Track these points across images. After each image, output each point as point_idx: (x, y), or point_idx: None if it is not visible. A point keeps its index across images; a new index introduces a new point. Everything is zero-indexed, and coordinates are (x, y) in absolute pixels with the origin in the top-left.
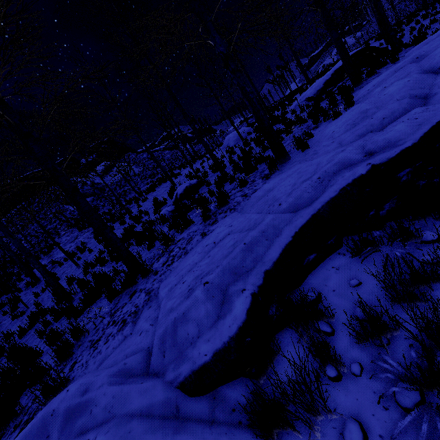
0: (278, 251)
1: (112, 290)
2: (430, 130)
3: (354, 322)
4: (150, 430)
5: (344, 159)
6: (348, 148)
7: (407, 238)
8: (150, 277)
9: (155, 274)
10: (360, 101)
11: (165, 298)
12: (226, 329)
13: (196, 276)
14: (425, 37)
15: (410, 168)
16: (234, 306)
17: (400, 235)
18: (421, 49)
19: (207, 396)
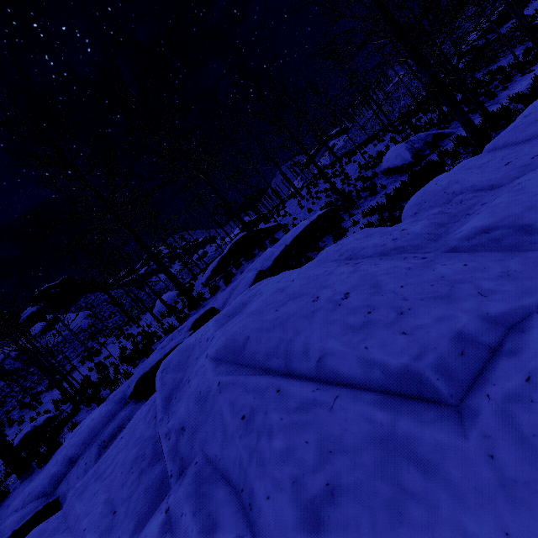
0: None
1: None
2: None
3: None
4: None
5: None
6: None
7: None
8: None
9: None
10: None
11: None
12: None
13: None
14: (279, 239)
15: None
16: None
17: None
18: (224, 292)
19: None
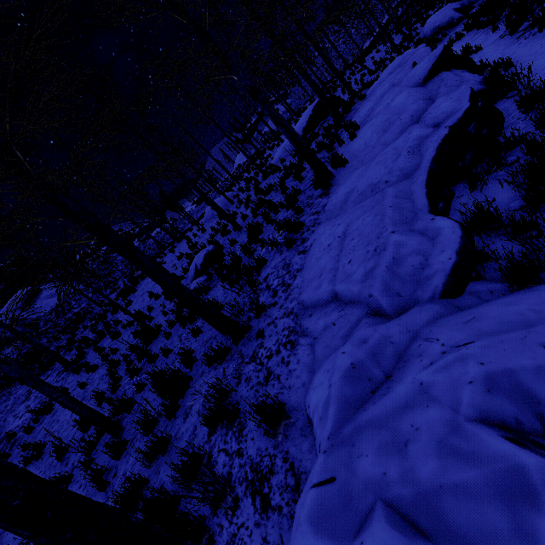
0: (424, 199)
1: (221, 350)
2: (470, 98)
3: (515, 212)
4: (460, 314)
5: (419, 134)
6: (414, 129)
7: (497, 168)
8: (269, 311)
9: (273, 306)
10: (364, 124)
11: (339, 284)
12: (452, 235)
13: (366, 245)
14: (372, 82)
15: (473, 122)
16: (441, 225)
17: (495, 164)
18: (383, 85)
19: (465, 294)
